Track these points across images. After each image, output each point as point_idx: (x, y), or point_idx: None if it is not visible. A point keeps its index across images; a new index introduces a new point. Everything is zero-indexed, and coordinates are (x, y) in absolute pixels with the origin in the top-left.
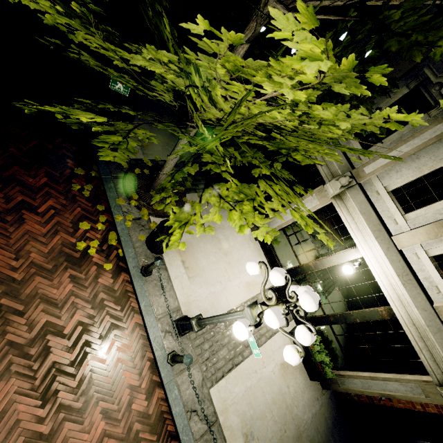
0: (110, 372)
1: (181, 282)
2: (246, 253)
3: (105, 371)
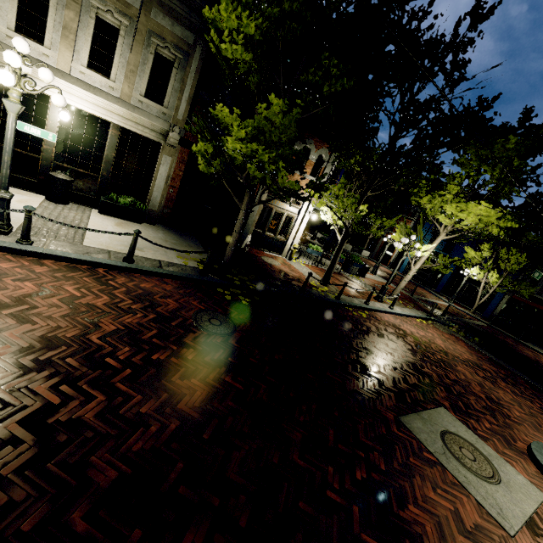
0: None
1: None
2: None
3: None
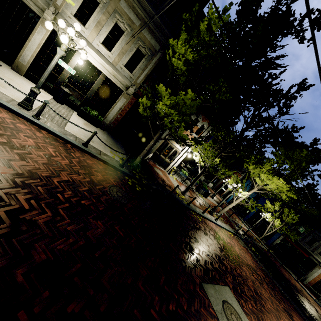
0: (9, 124)
1: (0, 88)
2: (23, 81)
3: (5, 123)
